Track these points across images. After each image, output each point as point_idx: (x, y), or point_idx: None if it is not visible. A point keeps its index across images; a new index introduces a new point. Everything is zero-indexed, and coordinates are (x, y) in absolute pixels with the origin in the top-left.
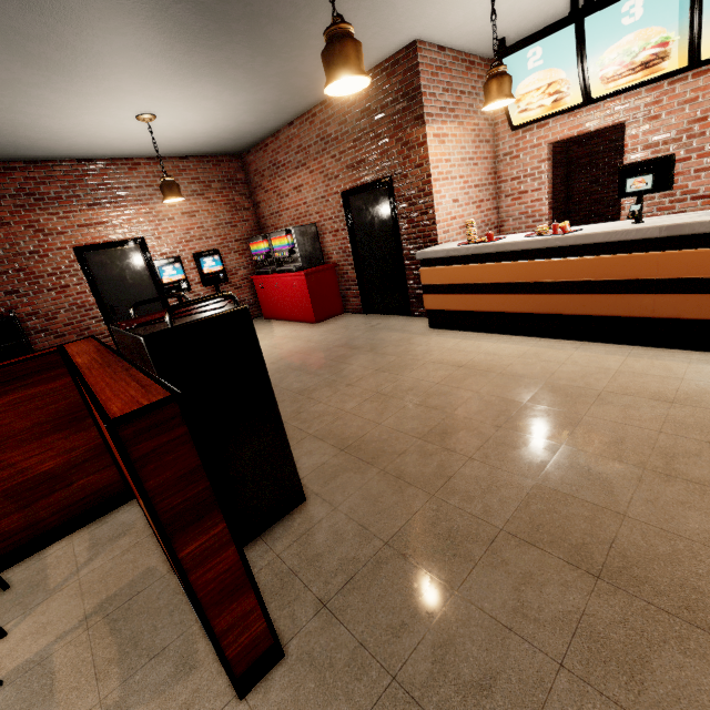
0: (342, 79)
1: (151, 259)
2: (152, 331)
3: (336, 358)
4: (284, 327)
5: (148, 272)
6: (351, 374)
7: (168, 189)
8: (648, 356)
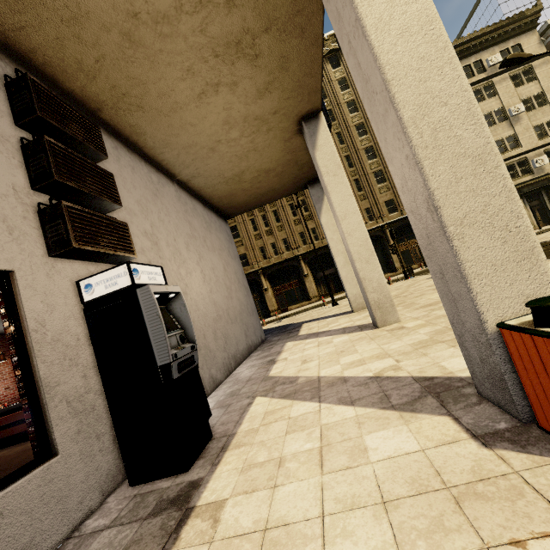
0: None
1: None
2: None
3: None
4: None
5: None
6: None
7: None
8: None
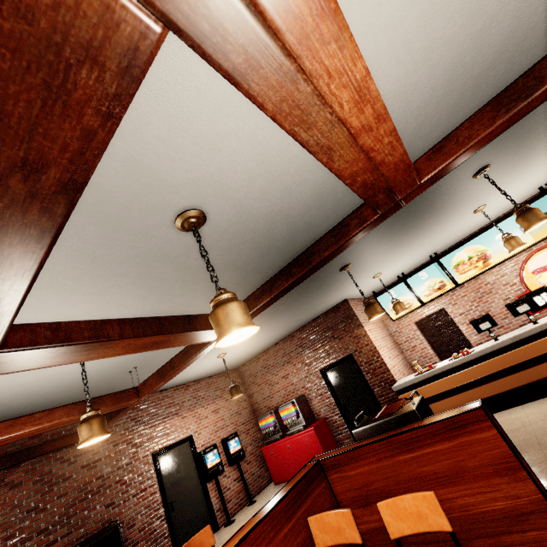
0: (379, 315)
1: (196, 451)
2: (410, 407)
3: None
4: None
5: (193, 463)
6: None
7: (236, 390)
8: None
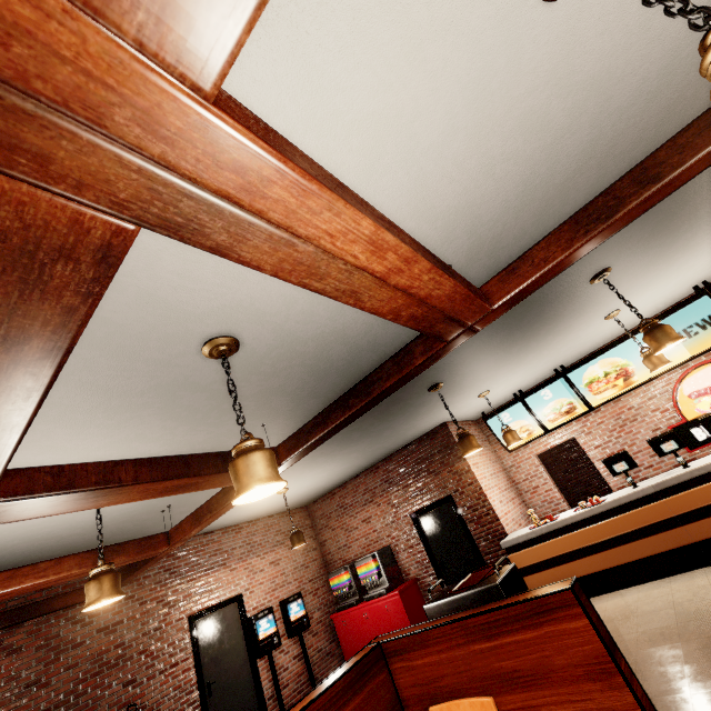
0: (474, 450)
1: (246, 615)
2: (494, 580)
3: None
4: None
5: (241, 631)
6: None
7: (298, 537)
8: None
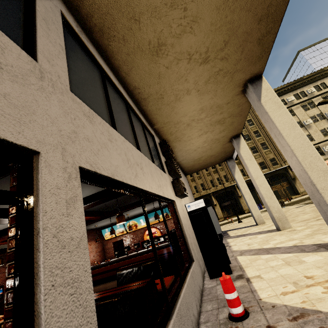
0: None
1: None
2: None
3: None
4: None
5: None
6: None
7: None
8: None
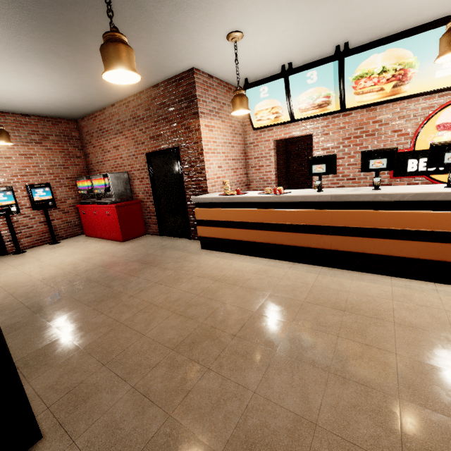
0: (114, 70)
1: None
2: None
3: (129, 272)
4: (98, 244)
5: None
6: (135, 286)
7: None
8: (330, 274)
